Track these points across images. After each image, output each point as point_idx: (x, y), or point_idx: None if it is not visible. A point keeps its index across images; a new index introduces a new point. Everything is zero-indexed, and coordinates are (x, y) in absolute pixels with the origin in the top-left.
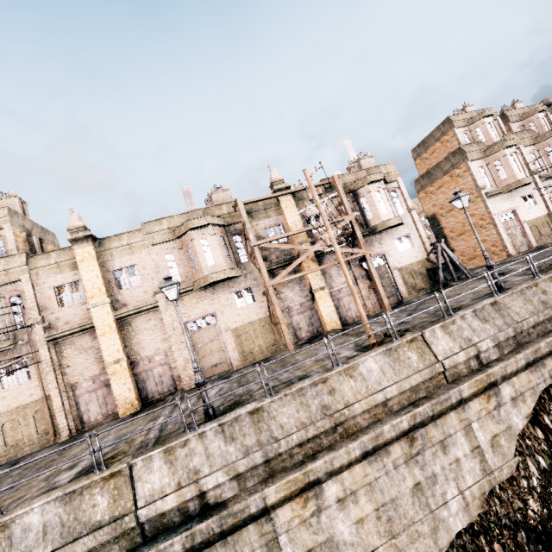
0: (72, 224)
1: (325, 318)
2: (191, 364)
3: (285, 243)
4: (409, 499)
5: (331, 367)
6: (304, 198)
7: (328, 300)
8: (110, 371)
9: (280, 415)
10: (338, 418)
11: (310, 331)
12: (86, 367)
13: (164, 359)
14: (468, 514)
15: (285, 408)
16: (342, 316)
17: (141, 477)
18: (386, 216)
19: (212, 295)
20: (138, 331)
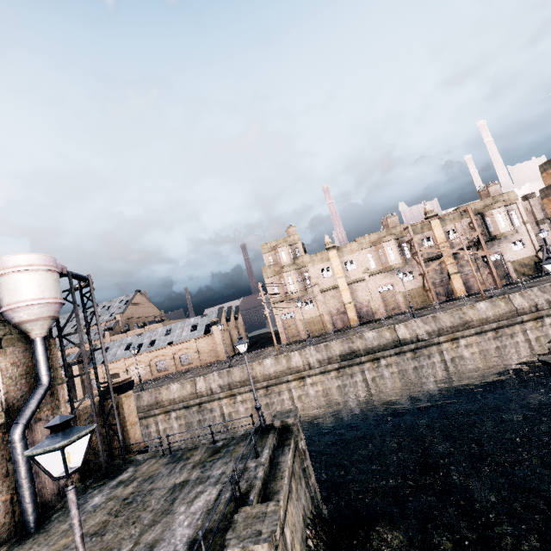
0: (327, 241)
1: (456, 290)
2: (381, 307)
3: (433, 247)
4: (493, 351)
5: (464, 306)
6: (446, 220)
7: (459, 280)
8: (347, 307)
9: (443, 318)
10: (466, 321)
11: (446, 296)
12: (335, 305)
13: (368, 304)
14: (519, 360)
15: (445, 317)
16: (468, 289)
17: (398, 330)
18: (504, 230)
19: (391, 275)
20: (356, 290)
